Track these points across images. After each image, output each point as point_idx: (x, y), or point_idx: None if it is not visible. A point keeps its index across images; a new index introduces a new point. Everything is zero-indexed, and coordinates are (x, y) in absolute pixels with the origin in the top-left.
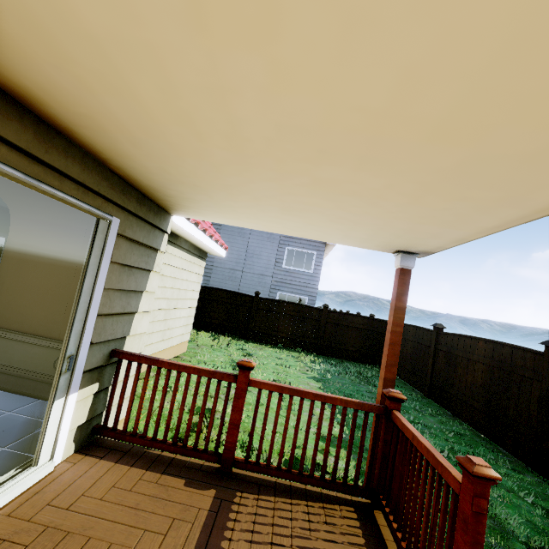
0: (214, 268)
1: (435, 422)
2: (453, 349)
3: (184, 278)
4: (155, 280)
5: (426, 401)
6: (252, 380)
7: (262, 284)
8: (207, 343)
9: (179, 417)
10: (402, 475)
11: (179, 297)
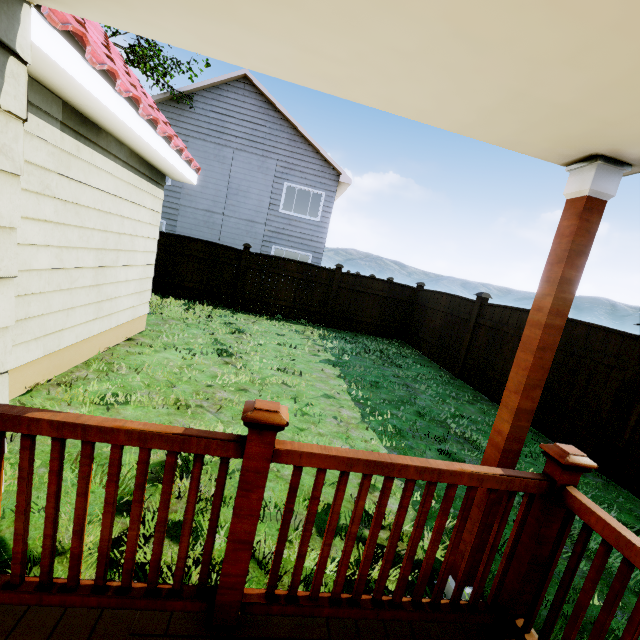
0: (181, 209)
1: (477, 412)
2: (501, 325)
3: (126, 214)
4: (6, 194)
5: (458, 384)
6: (281, 450)
7: (252, 234)
8: (177, 316)
9: (103, 537)
10: (606, 630)
11: (120, 247)
